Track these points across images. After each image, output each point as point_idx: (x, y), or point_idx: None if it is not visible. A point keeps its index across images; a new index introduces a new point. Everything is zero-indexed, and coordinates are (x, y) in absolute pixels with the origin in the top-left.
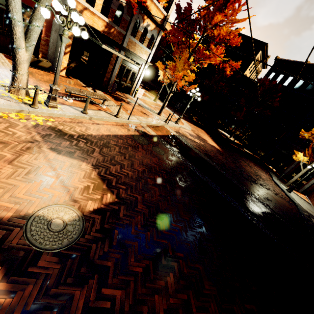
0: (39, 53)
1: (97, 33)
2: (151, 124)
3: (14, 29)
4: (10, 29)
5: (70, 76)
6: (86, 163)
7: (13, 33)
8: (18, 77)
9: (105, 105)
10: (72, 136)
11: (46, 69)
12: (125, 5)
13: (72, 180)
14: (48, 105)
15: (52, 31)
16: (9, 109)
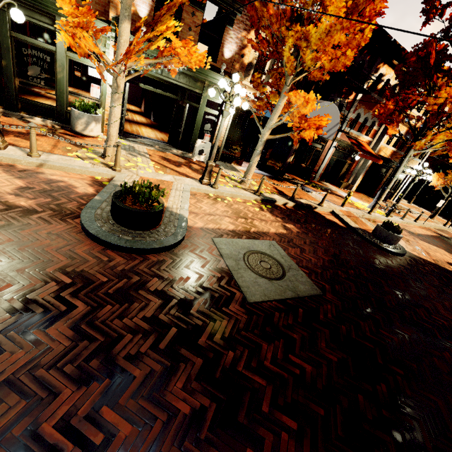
0: (344, 179)
1: (385, 159)
2: (437, 228)
3: (392, 181)
4: (390, 181)
5: (355, 191)
6: (440, 249)
7: (390, 182)
8: (379, 201)
9: (414, 213)
10: (416, 234)
11: (349, 189)
12: (409, 136)
13: (447, 255)
14: (390, 215)
15: (357, 165)
16: (384, 219)
